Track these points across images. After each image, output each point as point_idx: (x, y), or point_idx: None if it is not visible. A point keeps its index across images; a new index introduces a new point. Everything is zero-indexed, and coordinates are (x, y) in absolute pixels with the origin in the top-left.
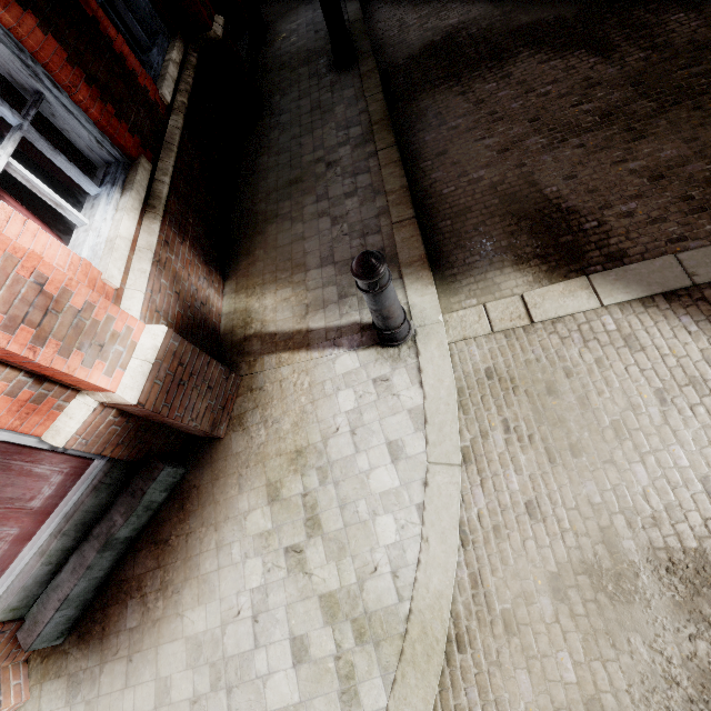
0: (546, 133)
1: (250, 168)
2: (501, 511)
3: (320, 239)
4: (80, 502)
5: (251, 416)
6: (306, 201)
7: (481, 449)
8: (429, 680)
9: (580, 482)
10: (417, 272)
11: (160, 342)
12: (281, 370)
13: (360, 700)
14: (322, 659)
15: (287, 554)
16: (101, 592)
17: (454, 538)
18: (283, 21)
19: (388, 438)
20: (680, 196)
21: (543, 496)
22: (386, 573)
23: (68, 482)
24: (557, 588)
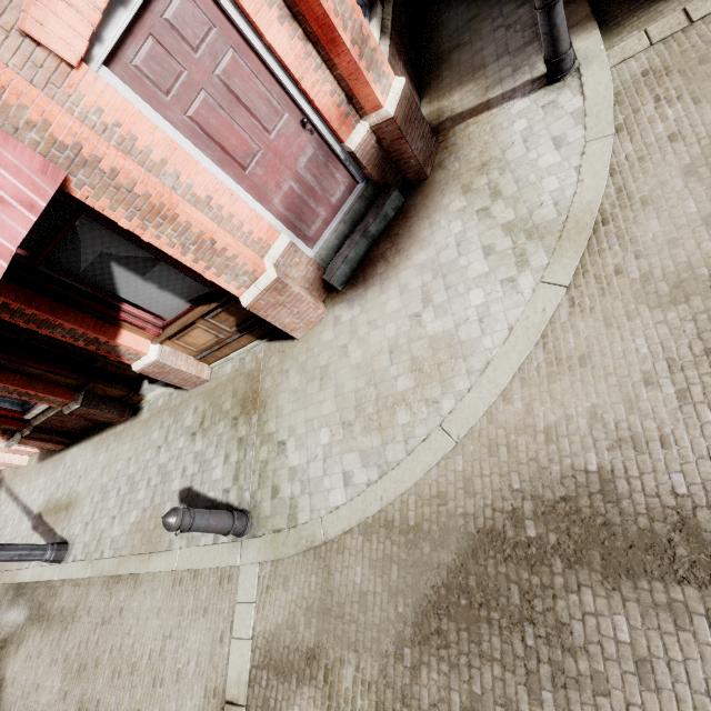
0: None
1: (433, 27)
2: (646, 148)
3: (496, 44)
4: (352, 206)
5: (447, 160)
6: (483, 26)
7: (632, 120)
8: (579, 243)
9: None
10: (582, 27)
11: (402, 87)
12: (468, 129)
13: (529, 263)
14: (504, 251)
15: (477, 213)
16: (360, 266)
17: (604, 172)
18: None
19: (553, 135)
20: None
21: (685, 126)
22: (549, 205)
23: (346, 194)
24: (688, 171)
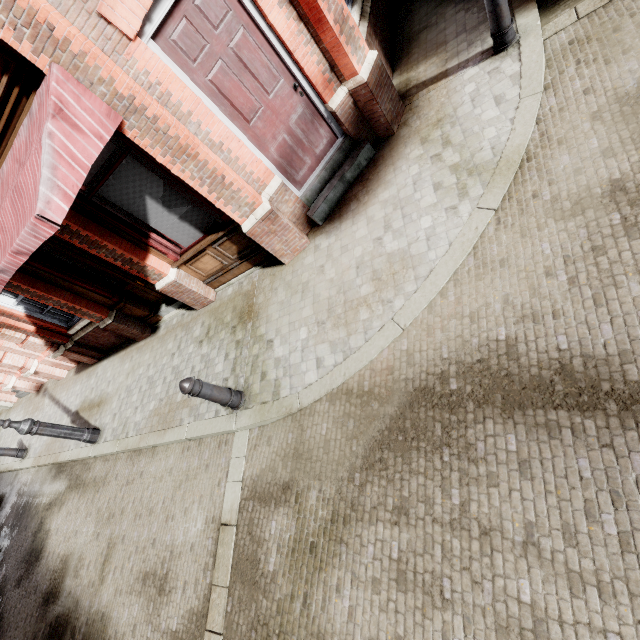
0: None
1: (408, 13)
2: (565, 101)
3: (456, 24)
4: (332, 156)
5: (411, 119)
6: (447, 10)
7: (557, 80)
8: (508, 176)
9: (625, 65)
10: (525, 7)
11: (375, 58)
12: (429, 94)
13: (468, 194)
14: (449, 186)
15: (431, 158)
16: (337, 206)
17: (532, 121)
18: None
19: (494, 95)
20: None
21: (596, 82)
22: (487, 149)
23: (328, 147)
24: (595, 116)
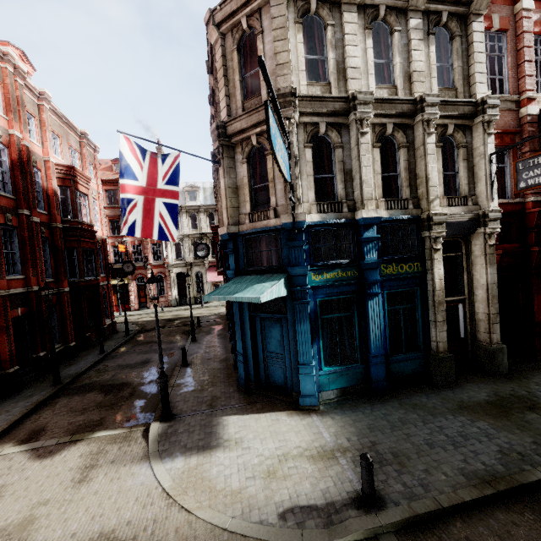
0: (68, 411)
1: None
2: None
3: None
4: None
5: None
6: None
7: None
8: None
9: None
10: None
11: None
12: None
13: None
14: None
15: None
16: None
17: None
18: (64, 367)
19: None
20: (68, 428)
21: None
22: None
23: None
24: None
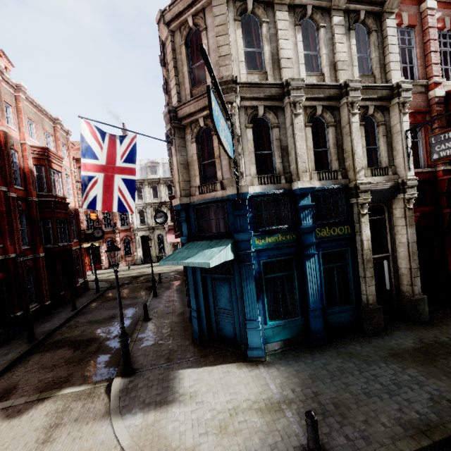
0: (39, 368)
1: None
2: None
3: None
4: None
5: None
6: None
7: None
8: None
9: None
10: None
11: None
12: None
13: None
14: None
15: None
16: None
17: None
18: (40, 324)
19: None
20: (37, 385)
21: None
22: None
23: None
24: None
